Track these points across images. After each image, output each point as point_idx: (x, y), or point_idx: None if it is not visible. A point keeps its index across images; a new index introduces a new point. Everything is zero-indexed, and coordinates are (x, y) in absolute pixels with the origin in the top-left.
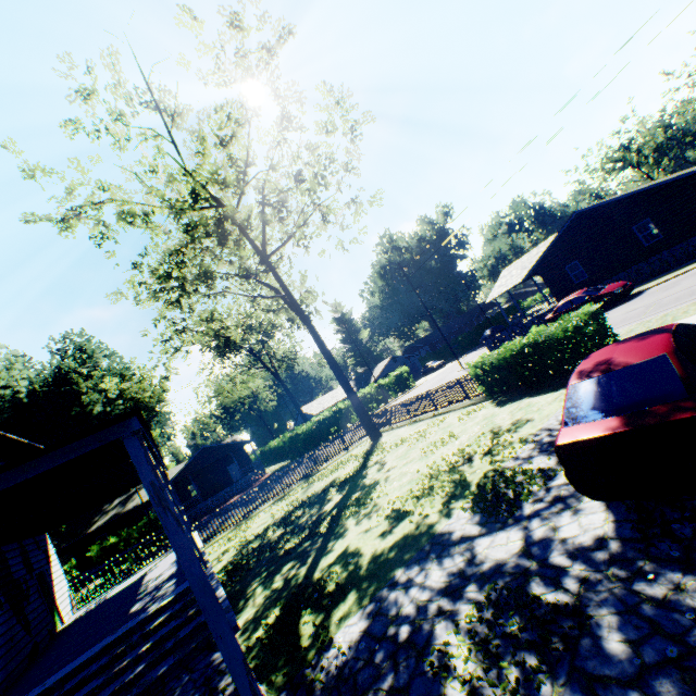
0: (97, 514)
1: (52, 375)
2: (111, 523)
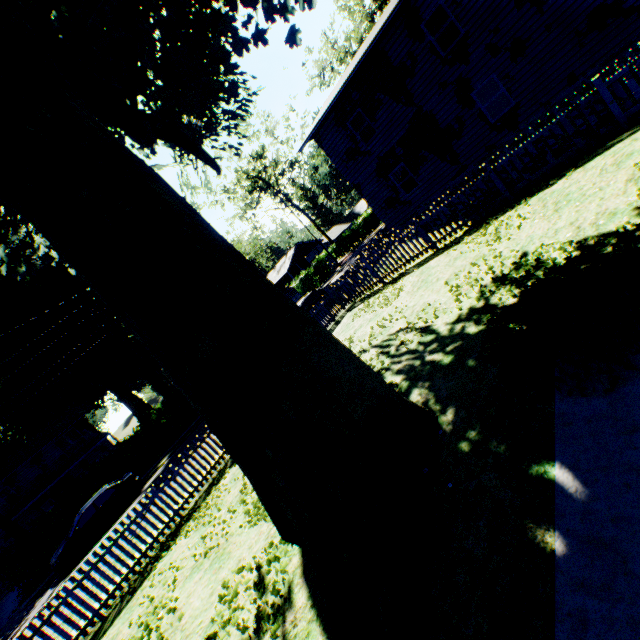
0: None
1: None
2: None
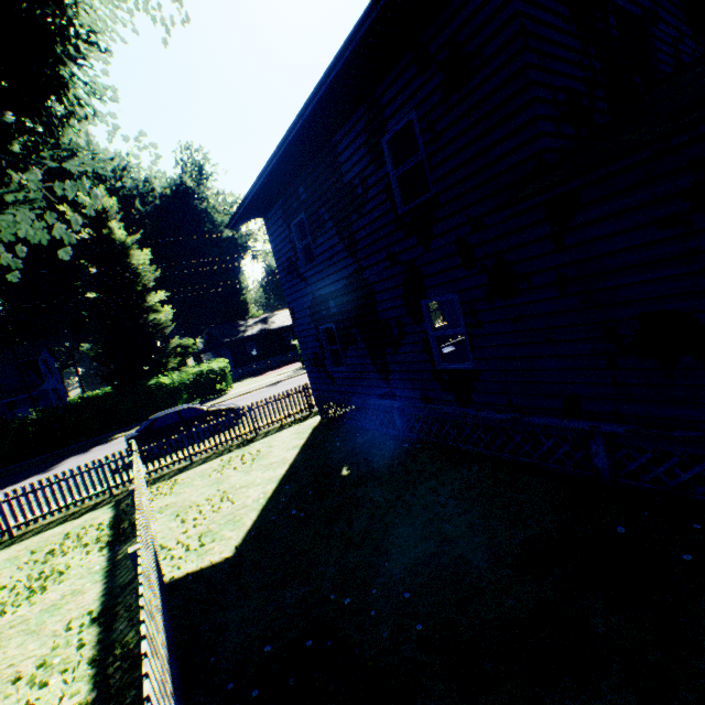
0: (239, 326)
1: (171, 186)
2: (258, 335)
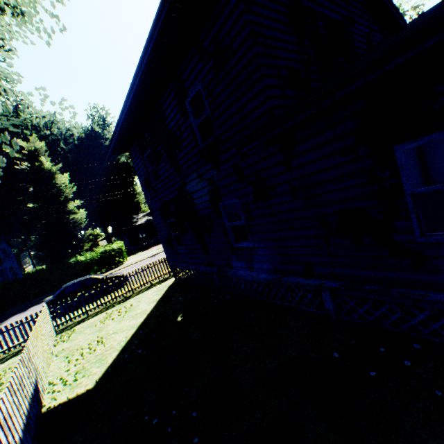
0: (133, 219)
1: (85, 132)
2: (145, 224)
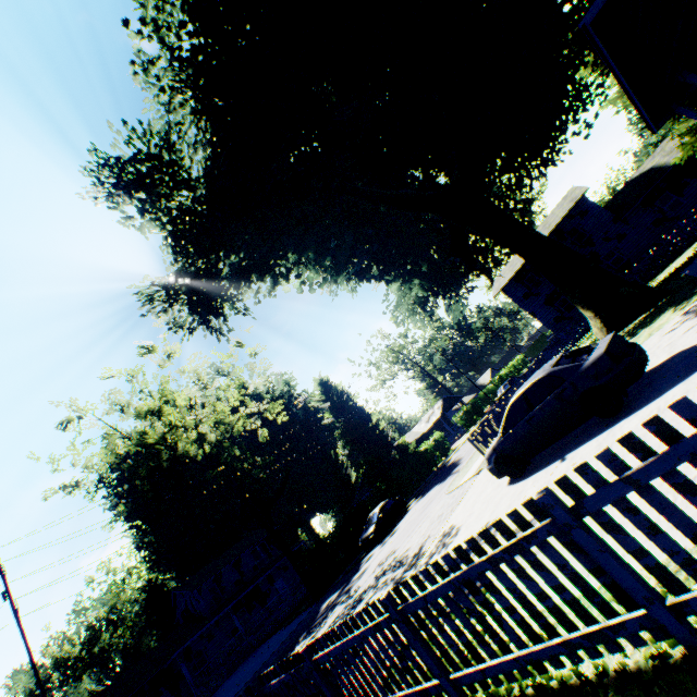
0: None
1: None
2: None
